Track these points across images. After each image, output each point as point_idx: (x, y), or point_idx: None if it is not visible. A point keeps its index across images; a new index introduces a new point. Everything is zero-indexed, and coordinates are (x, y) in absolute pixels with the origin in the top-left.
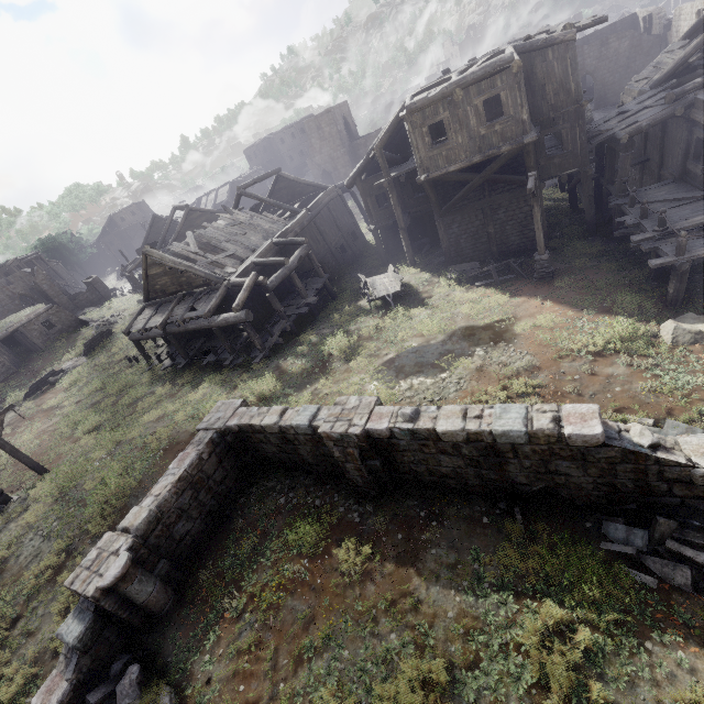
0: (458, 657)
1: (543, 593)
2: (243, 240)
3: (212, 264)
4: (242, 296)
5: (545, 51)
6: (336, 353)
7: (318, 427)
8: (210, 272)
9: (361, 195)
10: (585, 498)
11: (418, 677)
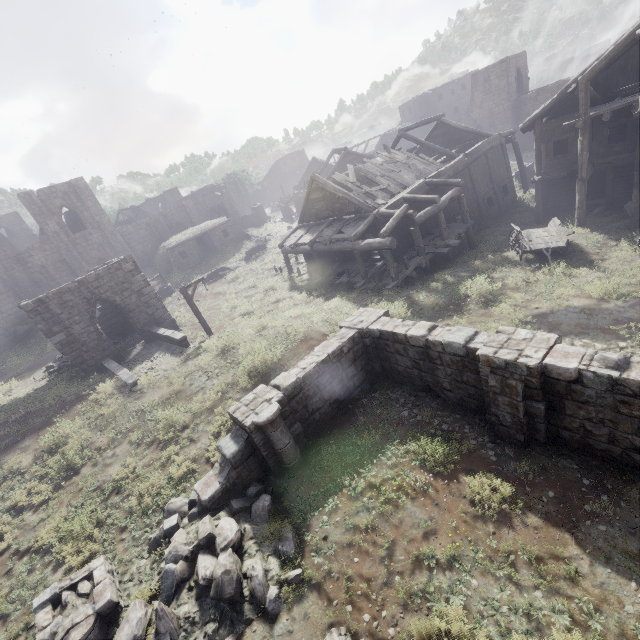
0: None
1: None
2: (396, 177)
3: (365, 195)
4: (391, 224)
5: None
6: (474, 296)
7: (474, 349)
8: (363, 201)
9: (535, 140)
10: None
11: None
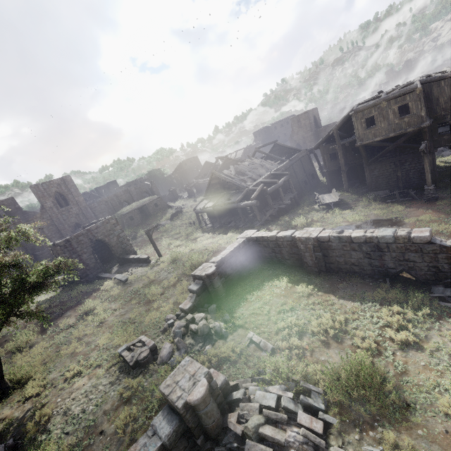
0: (349, 317)
1: (394, 305)
2: (256, 171)
3: (241, 180)
4: (255, 194)
5: (439, 82)
6: (298, 225)
7: (295, 237)
8: (240, 183)
9: (321, 153)
10: (424, 276)
11: (331, 319)
